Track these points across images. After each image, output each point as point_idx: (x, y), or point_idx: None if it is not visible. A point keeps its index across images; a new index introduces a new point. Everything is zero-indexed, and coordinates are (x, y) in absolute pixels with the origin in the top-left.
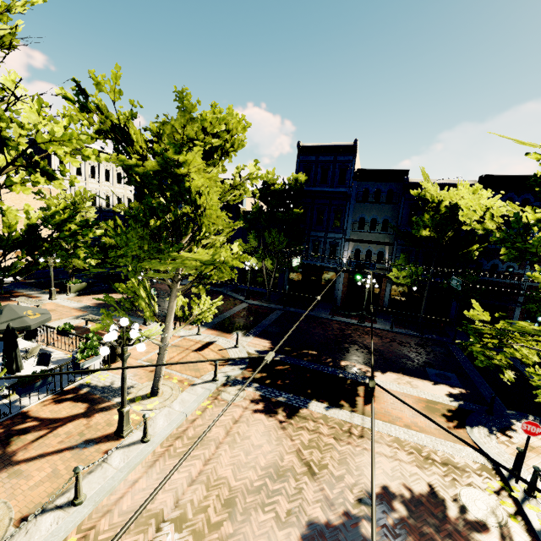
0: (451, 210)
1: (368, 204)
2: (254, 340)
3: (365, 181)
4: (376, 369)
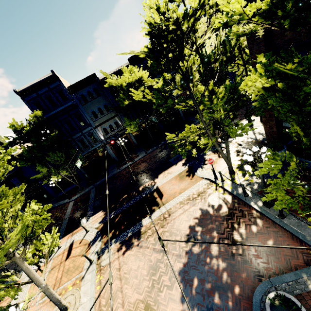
0: (129, 86)
1: (90, 102)
2: (93, 218)
3: (77, 91)
4: (154, 179)
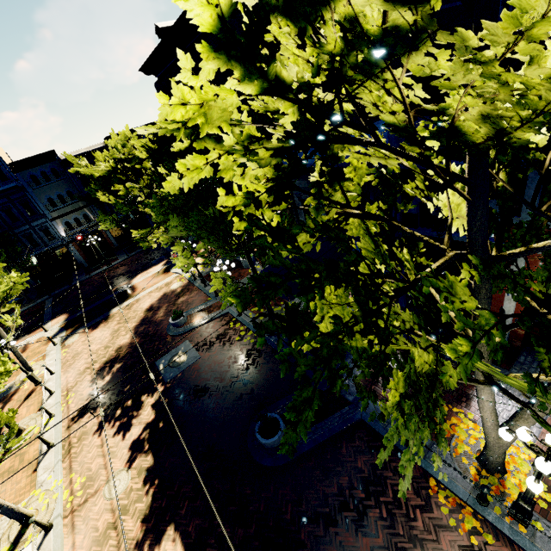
0: (102, 177)
1: (45, 186)
2: (53, 321)
3: (26, 170)
4: (131, 279)
